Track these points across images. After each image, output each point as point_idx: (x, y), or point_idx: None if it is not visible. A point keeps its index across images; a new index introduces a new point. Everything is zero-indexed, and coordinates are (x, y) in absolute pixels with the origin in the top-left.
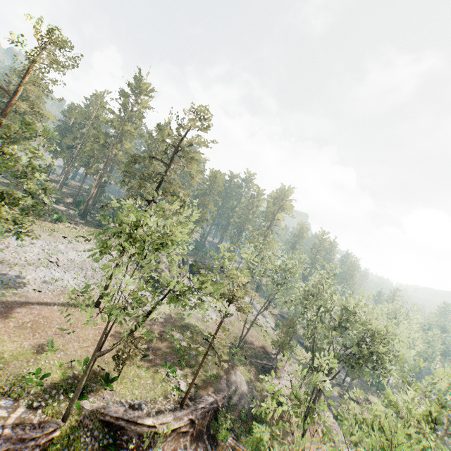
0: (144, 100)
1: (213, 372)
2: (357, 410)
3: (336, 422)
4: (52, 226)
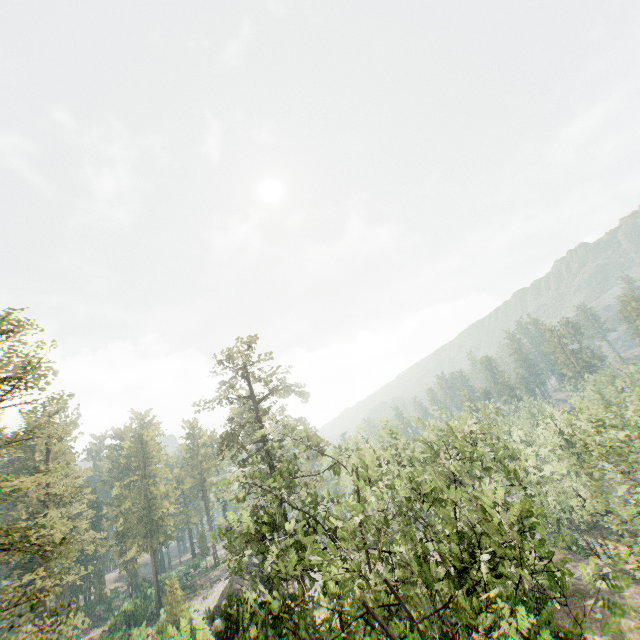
0: None
1: None
2: None
3: None
4: None
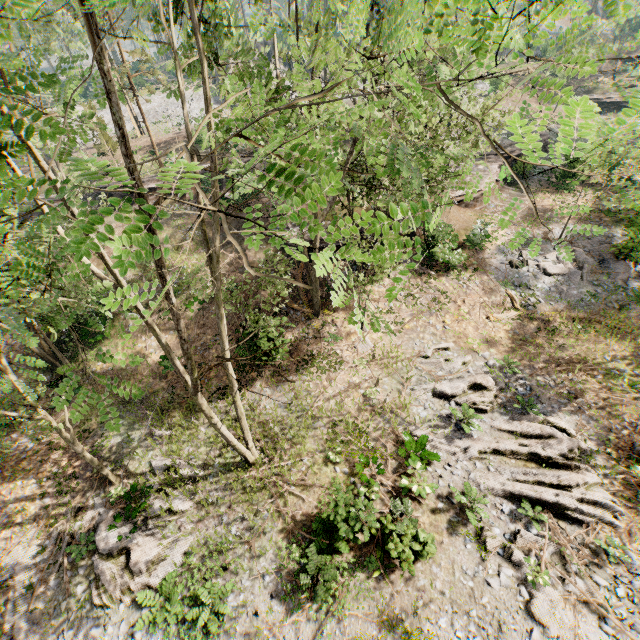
0: None
1: (238, 148)
2: (638, 159)
3: (494, 170)
4: (131, 94)
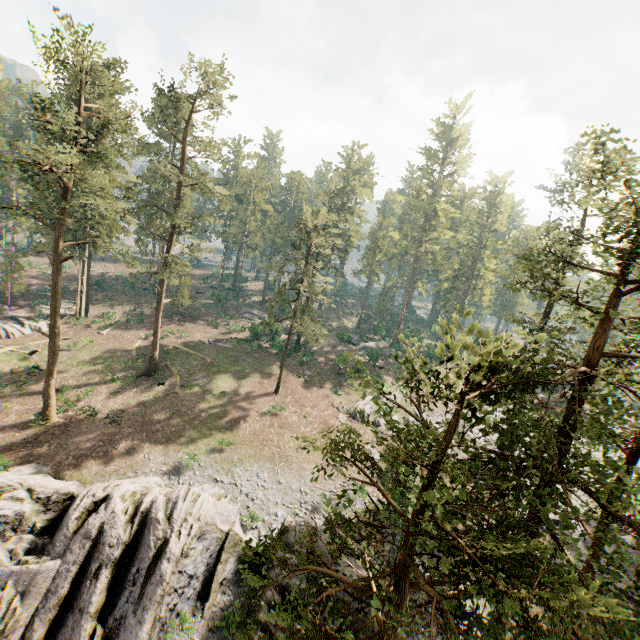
0: (460, 156)
1: None
2: None
3: None
4: None
